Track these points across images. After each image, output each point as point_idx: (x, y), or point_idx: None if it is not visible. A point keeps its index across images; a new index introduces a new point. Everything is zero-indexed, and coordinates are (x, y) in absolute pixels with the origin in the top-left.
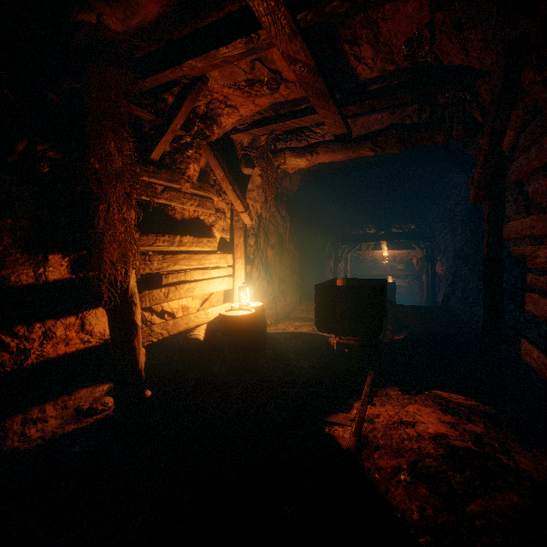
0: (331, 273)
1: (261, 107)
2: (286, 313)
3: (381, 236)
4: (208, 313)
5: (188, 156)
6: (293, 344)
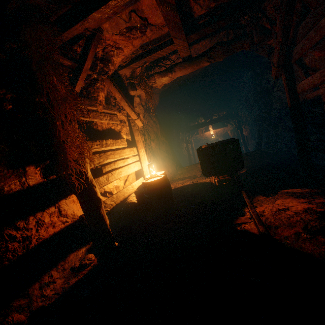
0: (185, 151)
1: (135, 48)
2: (171, 178)
3: (209, 122)
4: (132, 186)
5: (97, 88)
6: (186, 192)
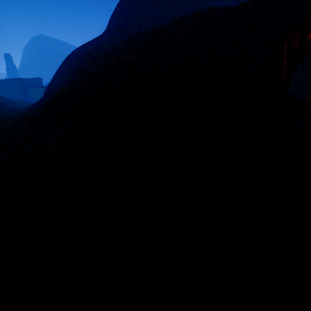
0: None
1: None
2: None
3: None
4: None
5: None
6: None
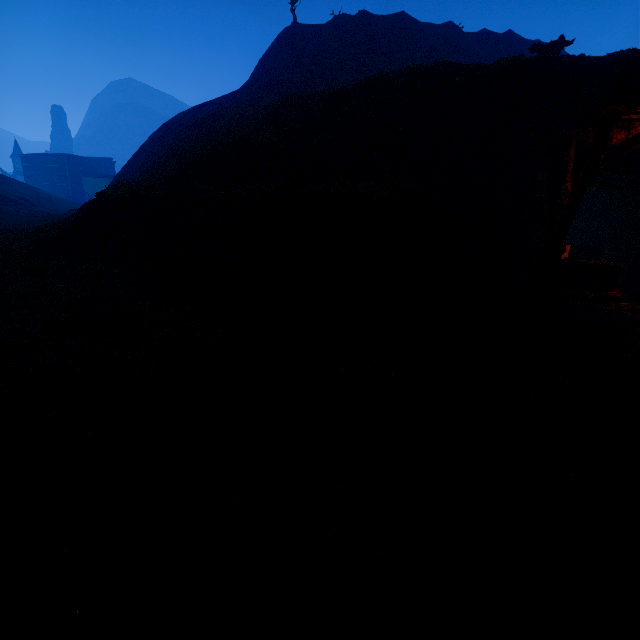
0: None
1: None
2: None
3: None
4: None
5: None
6: None
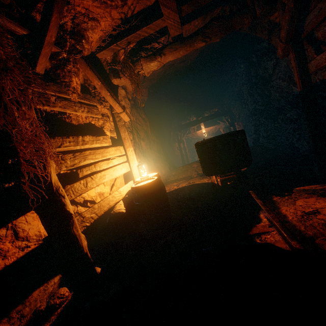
0: (177, 151)
1: (115, 23)
2: (164, 180)
3: (201, 120)
4: (120, 192)
5: (68, 71)
6: (183, 195)
